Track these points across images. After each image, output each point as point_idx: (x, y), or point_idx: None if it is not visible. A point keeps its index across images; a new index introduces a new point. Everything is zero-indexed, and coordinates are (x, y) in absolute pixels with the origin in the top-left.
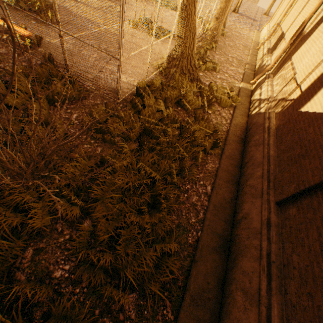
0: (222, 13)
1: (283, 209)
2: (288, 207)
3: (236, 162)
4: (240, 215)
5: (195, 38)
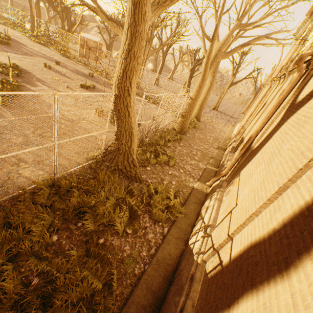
0: (188, 112)
1: None
2: None
3: None
4: None
5: (133, 137)
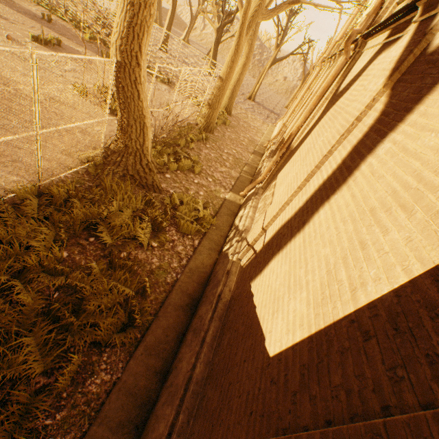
0: (216, 100)
1: None
2: None
3: (162, 360)
4: None
5: (146, 130)
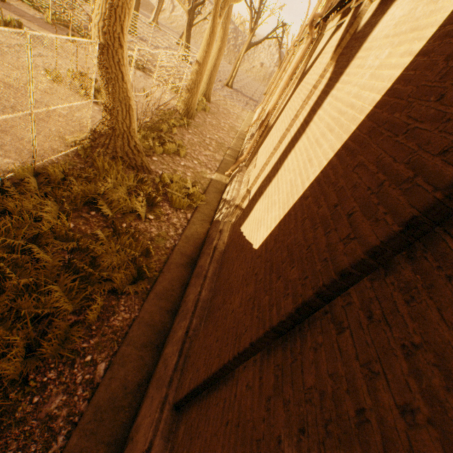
0: (195, 85)
1: (179, 421)
2: (183, 418)
3: (172, 302)
4: (133, 428)
5: (132, 111)
